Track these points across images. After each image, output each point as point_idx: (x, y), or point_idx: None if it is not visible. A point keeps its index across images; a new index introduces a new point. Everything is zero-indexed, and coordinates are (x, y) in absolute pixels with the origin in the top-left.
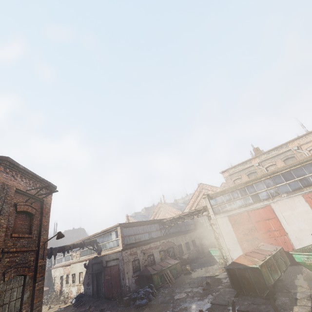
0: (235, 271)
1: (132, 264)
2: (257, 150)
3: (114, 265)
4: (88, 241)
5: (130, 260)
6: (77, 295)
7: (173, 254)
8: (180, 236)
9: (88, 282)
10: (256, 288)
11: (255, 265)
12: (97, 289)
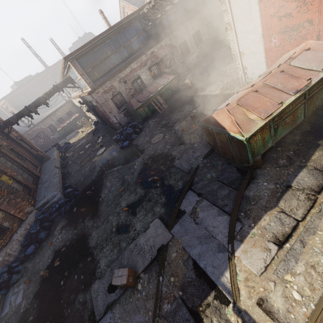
0: (210, 131)
1: (114, 101)
2: None
3: (96, 106)
4: (61, 82)
5: (108, 99)
6: (93, 123)
7: (172, 62)
8: (182, 27)
9: (94, 114)
10: (234, 156)
11: (240, 137)
12: (102, 120)
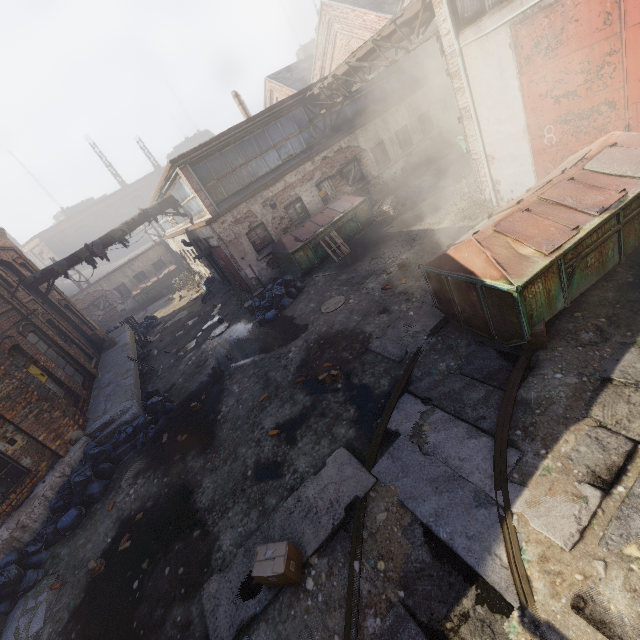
0: (443, 282)
1: (251, 238)
2: None
3: (217, 247)
4: (156, 204)
5: (240, 234)
6: (204, 281)
7: (359, 177)
8: (377, 120)
9: (207, 264)
10: (492, 328)
11: (504, 285)
12: (223, 275)
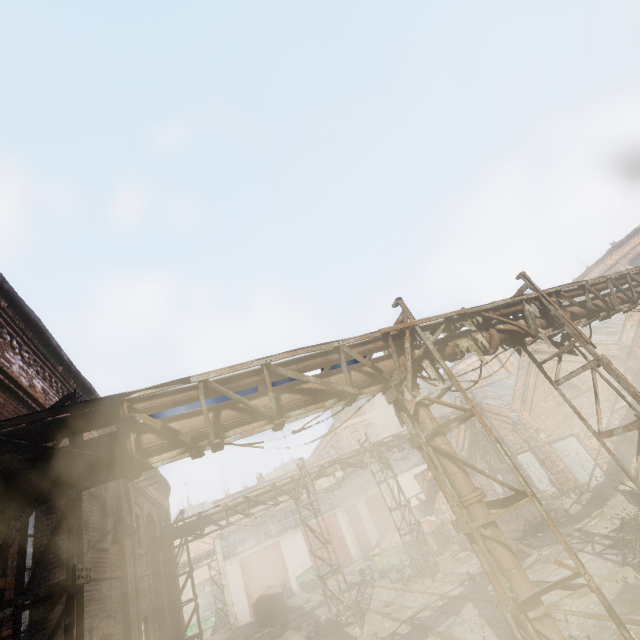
0: (261, 604)
1: None
2: (260, 476)
3: None
4: None
5: None
6: None
7: None
8: None
9: None
10: (277, 611)
11: (279, 590)
12: None
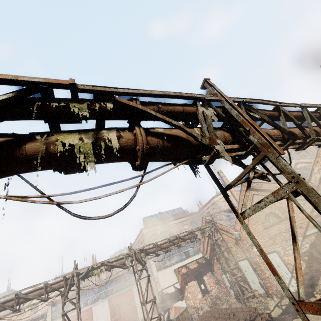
0: None
1: None
2: (94, 260)
3: None
4: None
5: None
6: None
7: None
8: None
9: None
10: None
11: None
12: None
